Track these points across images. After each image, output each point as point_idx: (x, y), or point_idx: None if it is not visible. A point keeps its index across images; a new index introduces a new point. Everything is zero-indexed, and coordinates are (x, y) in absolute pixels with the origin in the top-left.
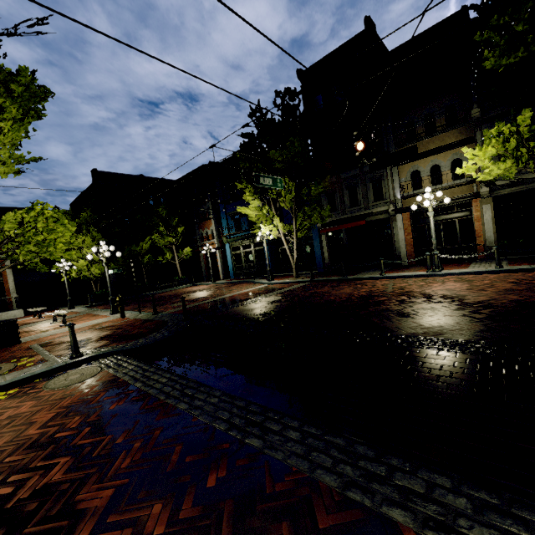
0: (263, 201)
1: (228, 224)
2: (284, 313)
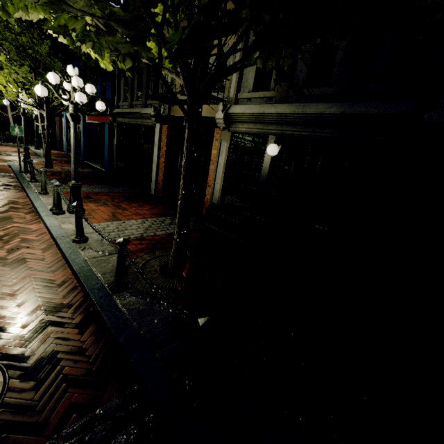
0: None
1: None
2: None
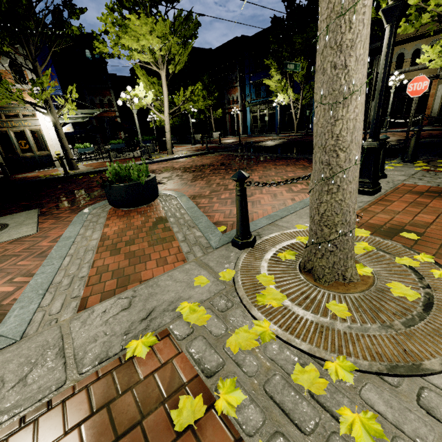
0: (282, 76)
1: (250, 91)
2: (290, 144)
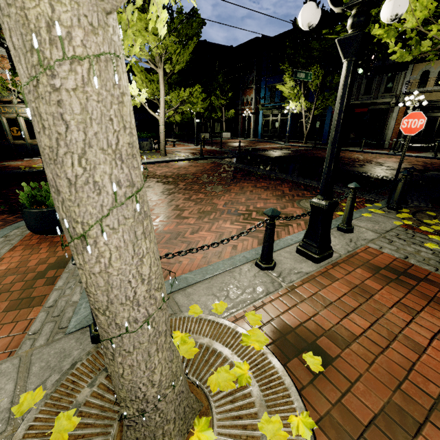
0: (296, 83)
1: (265, 95)
2: (290, 157)
